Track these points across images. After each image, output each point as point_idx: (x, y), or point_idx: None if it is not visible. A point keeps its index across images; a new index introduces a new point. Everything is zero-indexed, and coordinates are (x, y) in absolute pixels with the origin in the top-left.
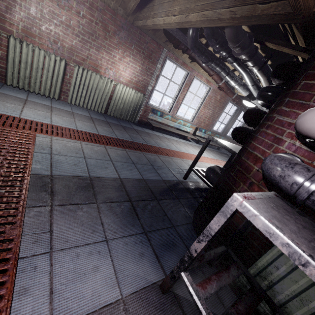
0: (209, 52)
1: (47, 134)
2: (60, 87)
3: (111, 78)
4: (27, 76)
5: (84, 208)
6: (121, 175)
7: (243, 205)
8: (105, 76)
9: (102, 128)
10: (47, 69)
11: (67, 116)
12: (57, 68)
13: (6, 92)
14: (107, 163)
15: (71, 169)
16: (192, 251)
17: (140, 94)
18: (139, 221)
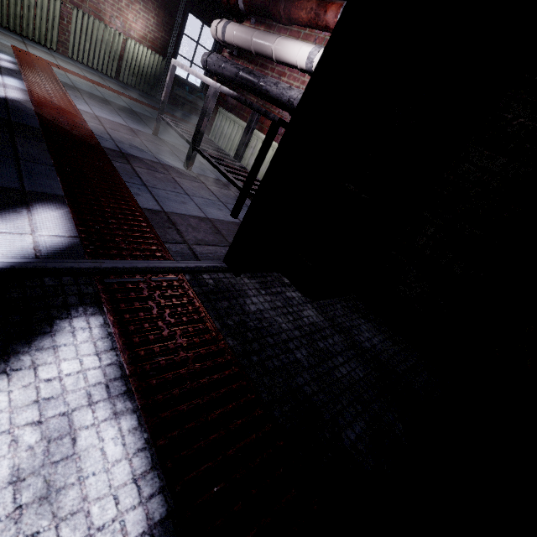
0: (216, 1)
1: (60, 70)
2: (58, 34)
3: (119, 31)
4: (18, 15)
5: (103, 104)
6: (133, 109)
7: (174, 61)
8: (111, 26)
9: (113, 86)
10: (41, 9)
11: (72, 66)
12: (53, 8)
13: (0, 30)
14: (120, 101)
15: (89, 90)
16: (162, 99)
17: (159, 56)
18: (145, 123)
